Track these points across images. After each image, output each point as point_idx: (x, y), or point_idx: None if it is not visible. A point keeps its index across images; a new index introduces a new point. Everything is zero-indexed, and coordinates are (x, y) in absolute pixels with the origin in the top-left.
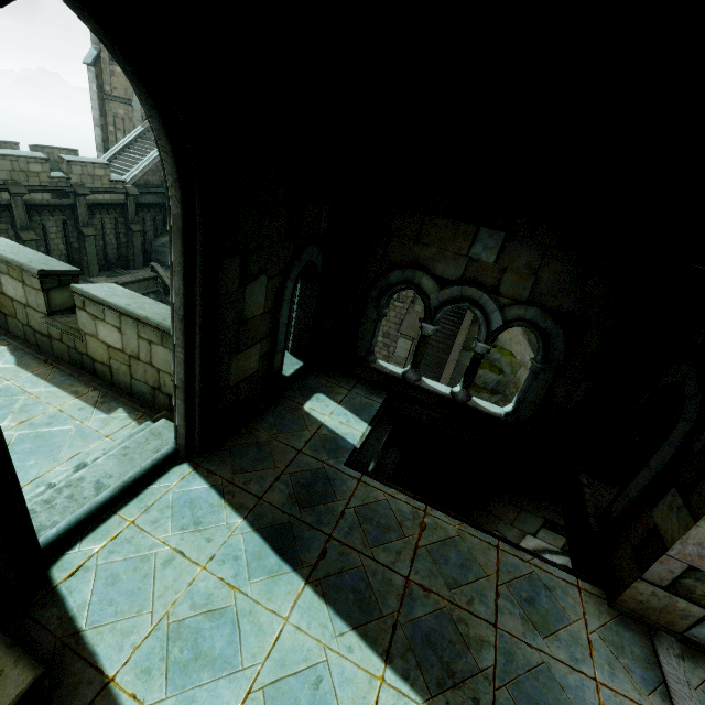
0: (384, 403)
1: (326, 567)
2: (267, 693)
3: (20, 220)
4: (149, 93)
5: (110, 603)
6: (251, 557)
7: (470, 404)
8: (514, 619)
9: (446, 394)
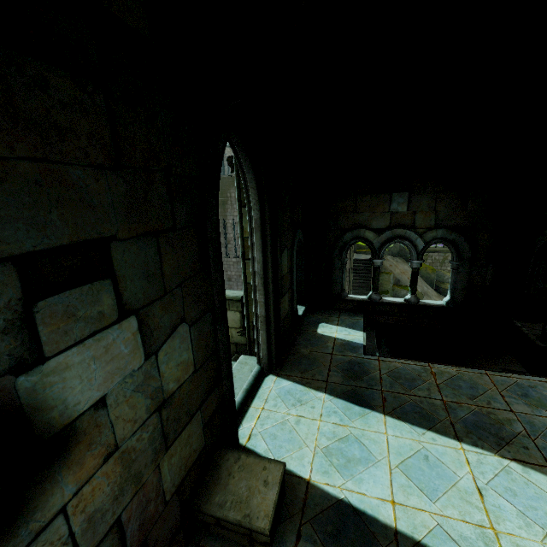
0: (364, 319)
1: (391, 405)
2: (400, 468)
3: None
4: (251, 162)
5: (280, 447)
6: (343, 410)
7: (421, 303)
8: (521, 406)
9: (402, 302)
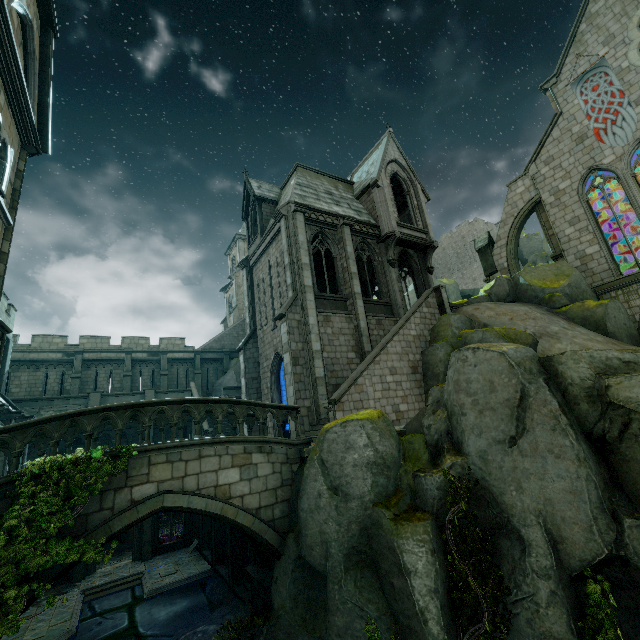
0: None
1: None
2: None
3: (127, 367)
4: None
5: None
6: None
7: None
8: None
9: None
